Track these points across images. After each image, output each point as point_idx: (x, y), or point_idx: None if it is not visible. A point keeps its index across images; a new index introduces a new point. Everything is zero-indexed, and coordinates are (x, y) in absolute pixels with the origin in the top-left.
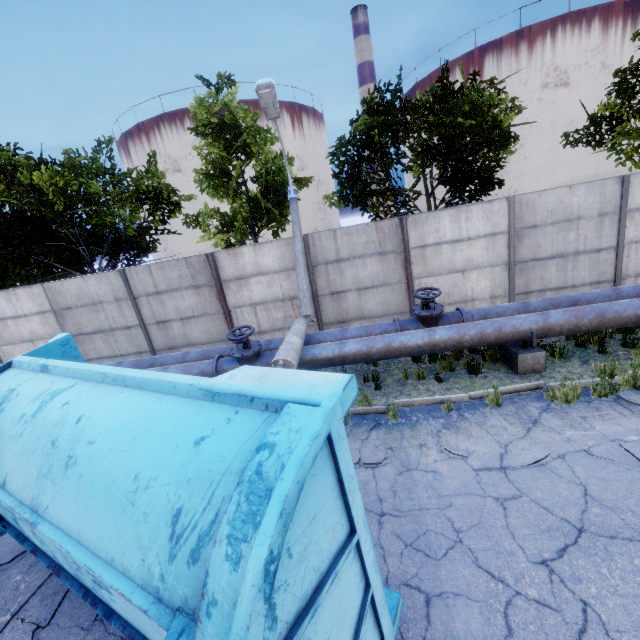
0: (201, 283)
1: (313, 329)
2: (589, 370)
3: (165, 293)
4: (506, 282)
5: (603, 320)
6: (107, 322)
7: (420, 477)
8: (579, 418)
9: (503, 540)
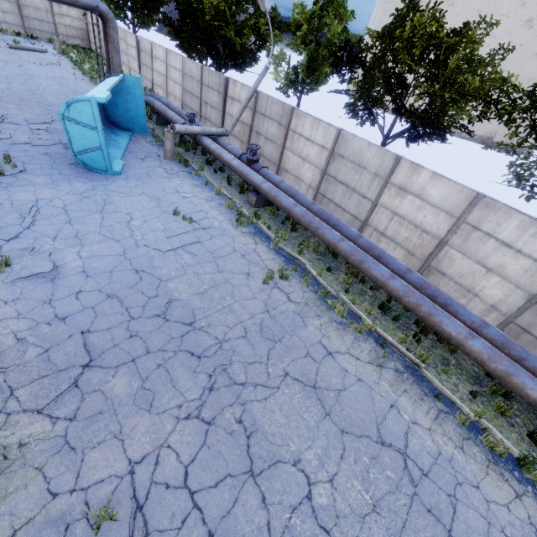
0: (220, 91)
1: (245, 146)
2: (262, 218)
3: (210, 88)
4: (318, 181)
5: (275, 199)
6: (193, 90)
7: (166, 180)
8: (218, 209)
9: (148, 189)
